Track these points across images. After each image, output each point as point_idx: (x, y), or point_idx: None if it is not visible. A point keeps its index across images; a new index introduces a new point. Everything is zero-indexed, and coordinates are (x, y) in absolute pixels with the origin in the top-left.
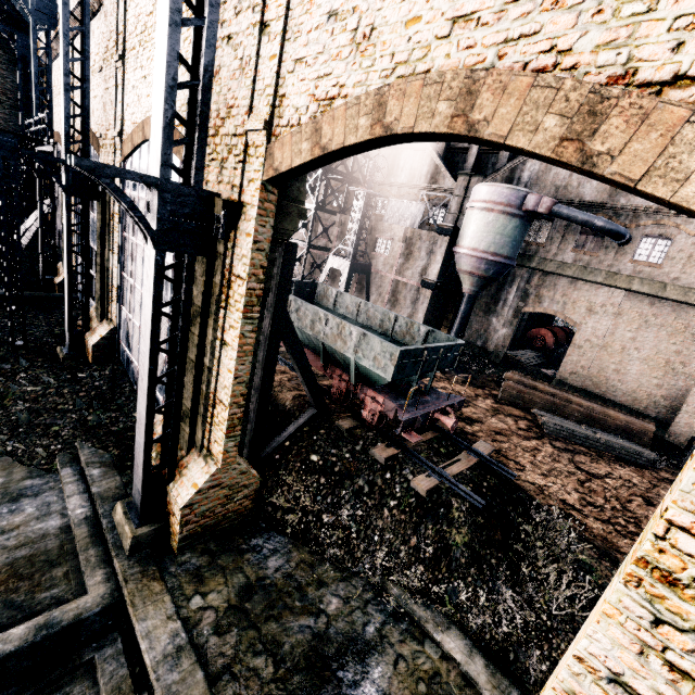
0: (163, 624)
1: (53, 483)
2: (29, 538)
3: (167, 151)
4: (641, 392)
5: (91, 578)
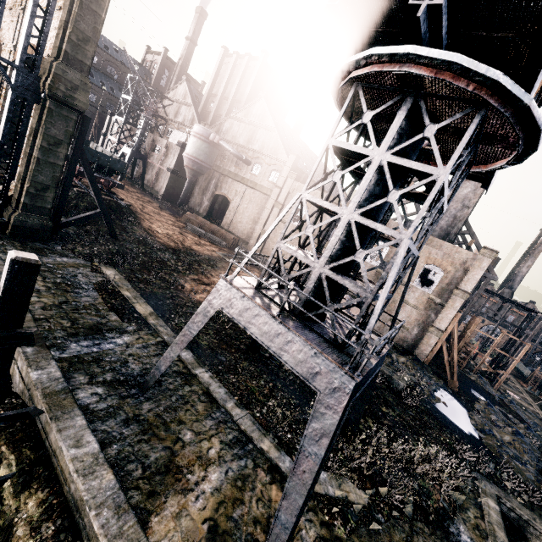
0: None
1: None
2: None
3: None
4: (245, 231)
5: None
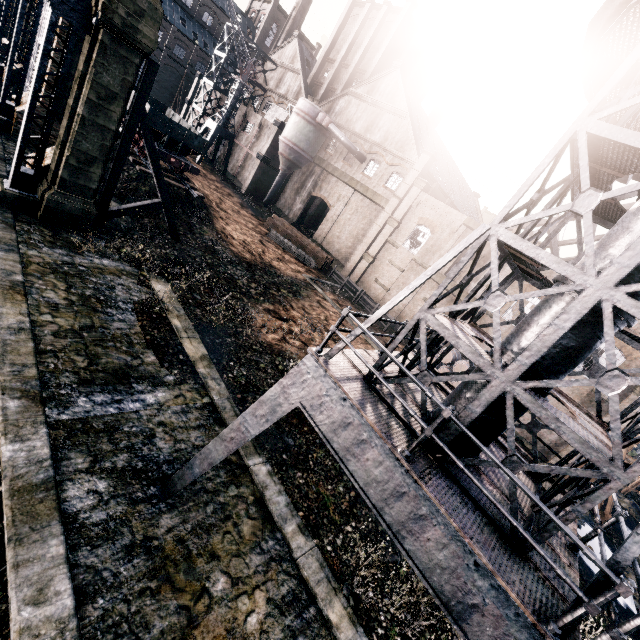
0: None
1: None
2: None
3: None
4: (343, 250)
5: None
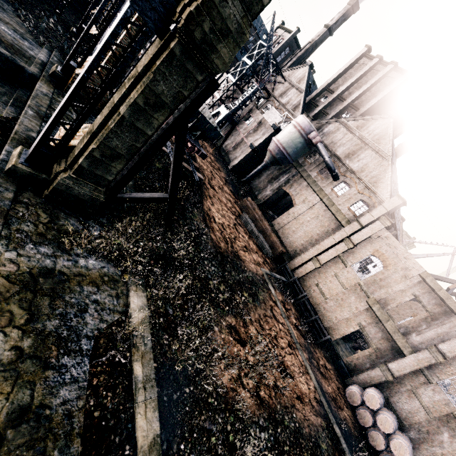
0: (47, 90)
1: (39, 48)
2: (22, 47)
3: None
4: (295, 244)
5: (34, 68)
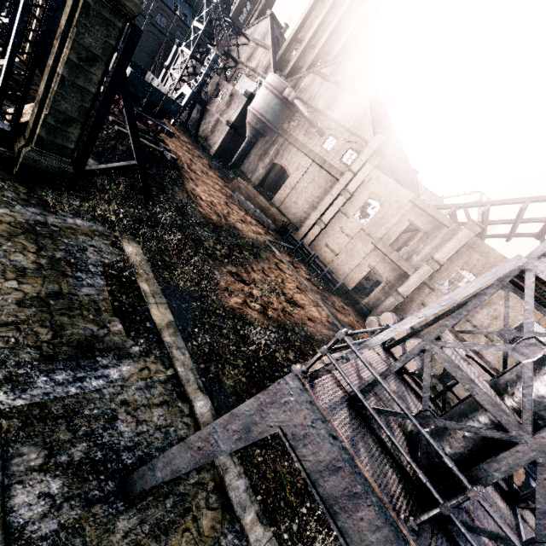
0: None
1: None
2: None
3: None
4: (298, 214)
5: None
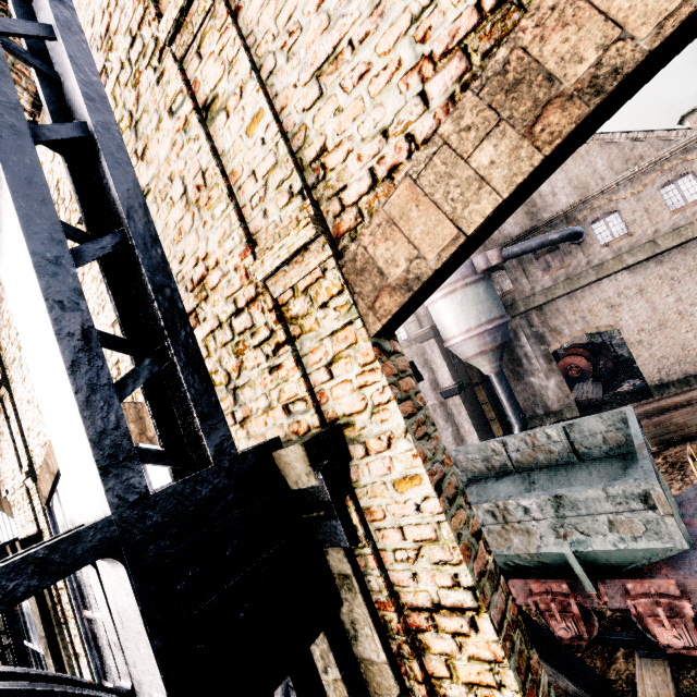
0: None
1: None
2: None
3: (105, 421)
4: None
5: None
